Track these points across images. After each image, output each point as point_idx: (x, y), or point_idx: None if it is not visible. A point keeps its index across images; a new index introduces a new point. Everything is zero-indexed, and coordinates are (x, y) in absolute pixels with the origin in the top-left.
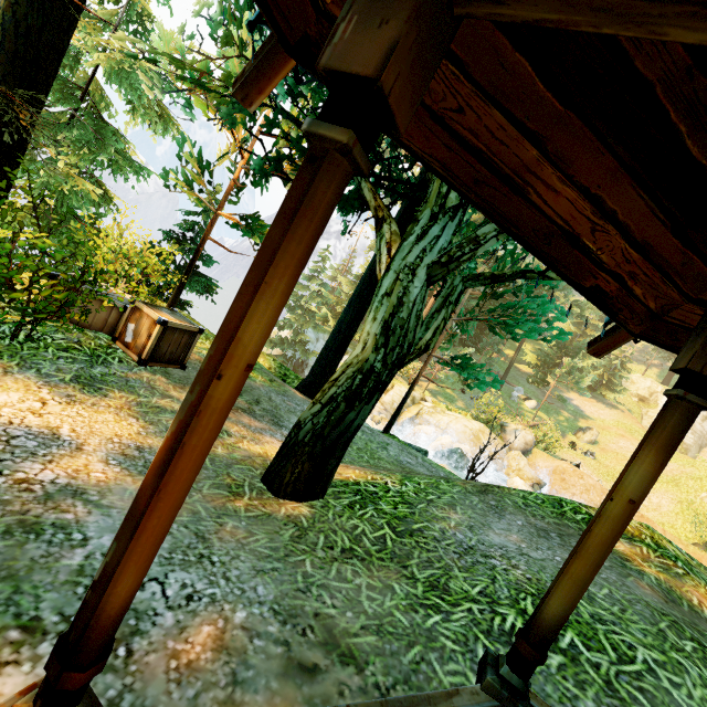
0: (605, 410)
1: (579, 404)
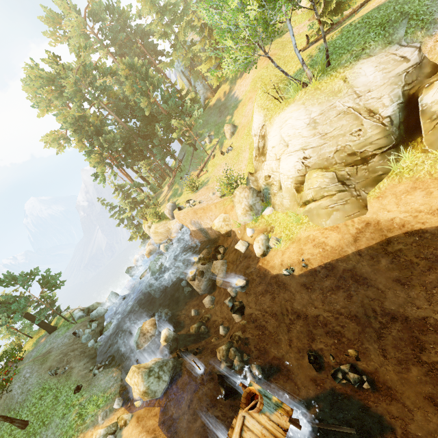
0: (249, 75)
1: (237, 93)
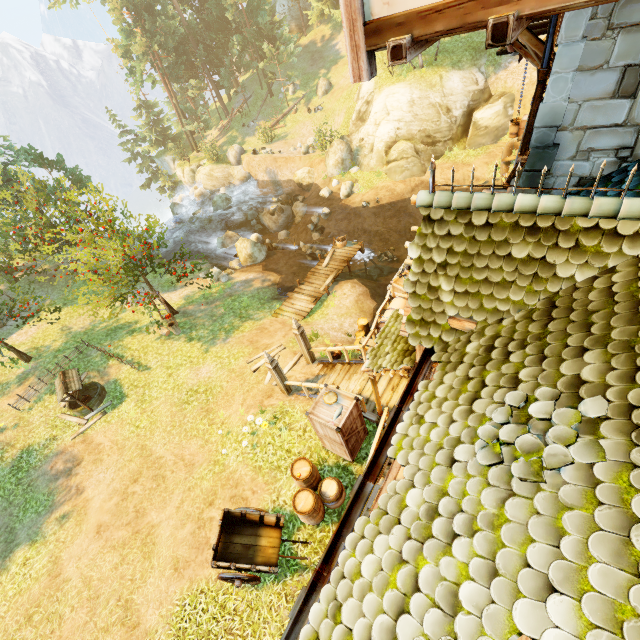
0: None
1: (340, 46)
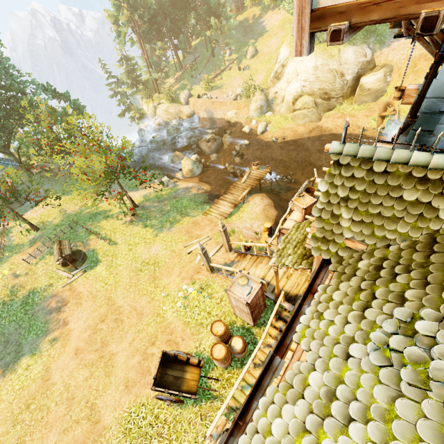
0: (281, 13)
1: (266, 23)
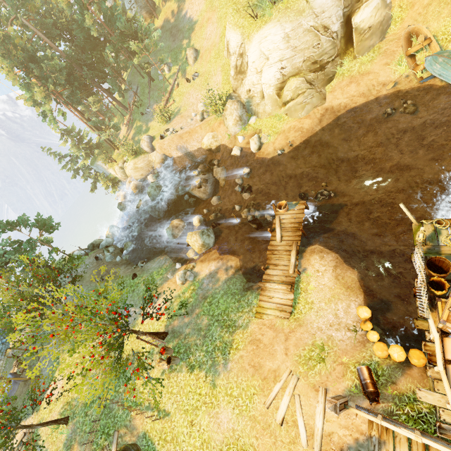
0: None
1: (190, 13)
